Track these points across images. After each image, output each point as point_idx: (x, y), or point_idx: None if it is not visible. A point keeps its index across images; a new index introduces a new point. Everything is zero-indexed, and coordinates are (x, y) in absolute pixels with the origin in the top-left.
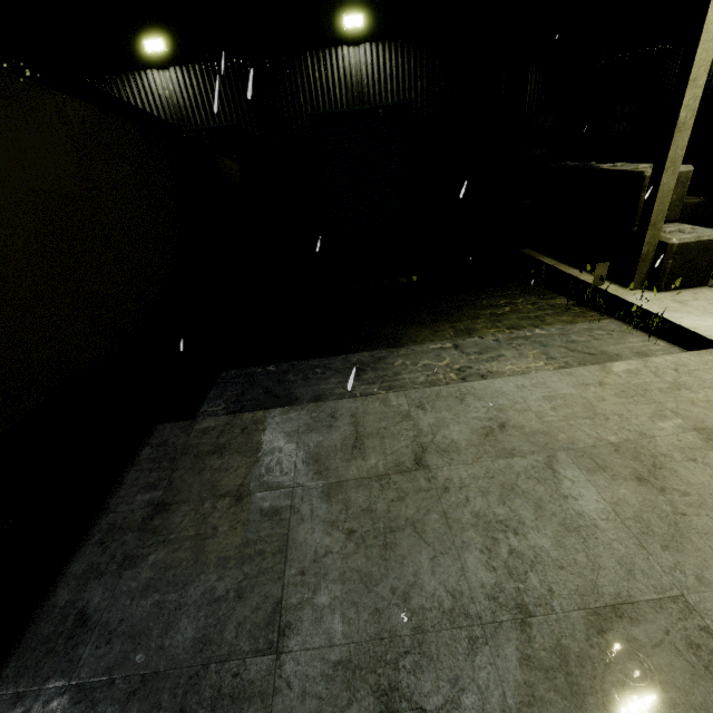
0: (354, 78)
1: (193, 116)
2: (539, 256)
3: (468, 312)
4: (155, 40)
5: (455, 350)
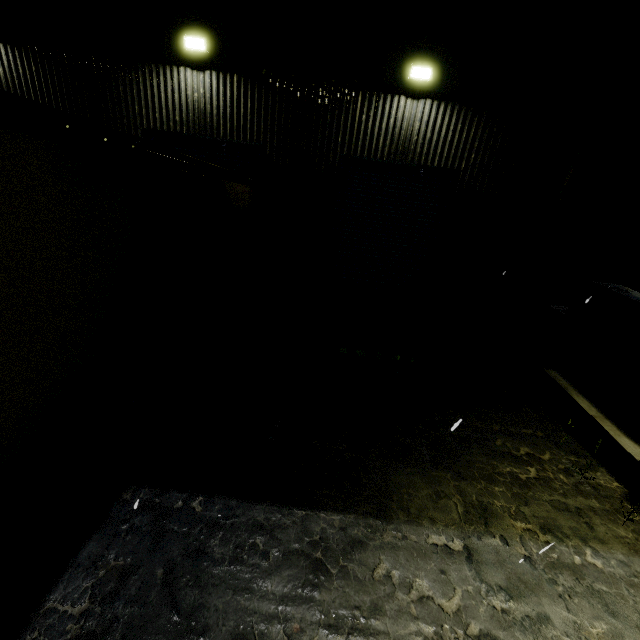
0: (404, 132)
1: (217, 125)
2: (572, 391)
3: (479, 459)
4: (197, 38)
5: (468, 566)
